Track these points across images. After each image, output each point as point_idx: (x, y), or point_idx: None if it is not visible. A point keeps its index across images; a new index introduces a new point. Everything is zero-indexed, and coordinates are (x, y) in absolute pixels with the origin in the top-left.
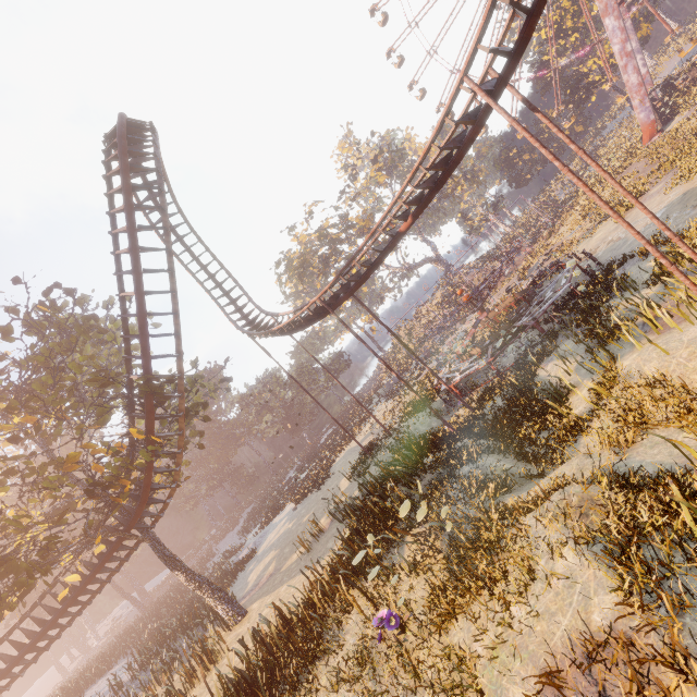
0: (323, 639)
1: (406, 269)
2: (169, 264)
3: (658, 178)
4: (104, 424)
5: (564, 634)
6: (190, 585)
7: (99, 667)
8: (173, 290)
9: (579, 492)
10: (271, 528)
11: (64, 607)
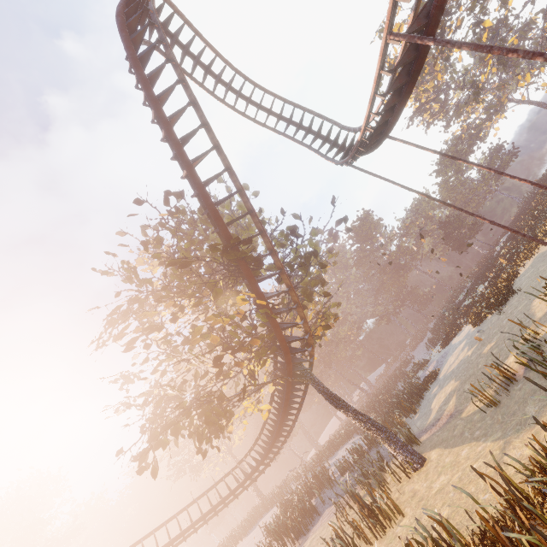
0: None
1: None
2: (200, 120)
3: None
4: (218, 296)
5: None
6: (355, 423)
7: (343, 436)
8: (216, 146)
9: None
10: (450, 350)
11: (281, 417)
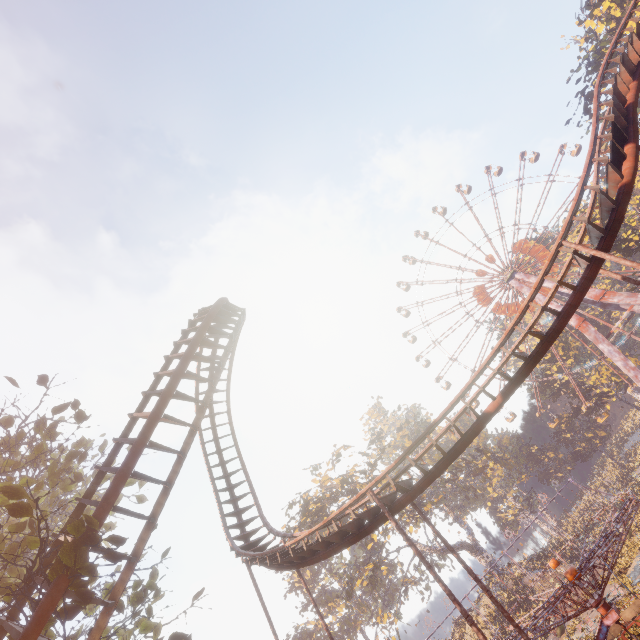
0: None
1: (438, 550)
2: (205, 397)
3: None
4: None
5: None
6: None
7: None
8: (195, 426)
9: None
10: None
11: None
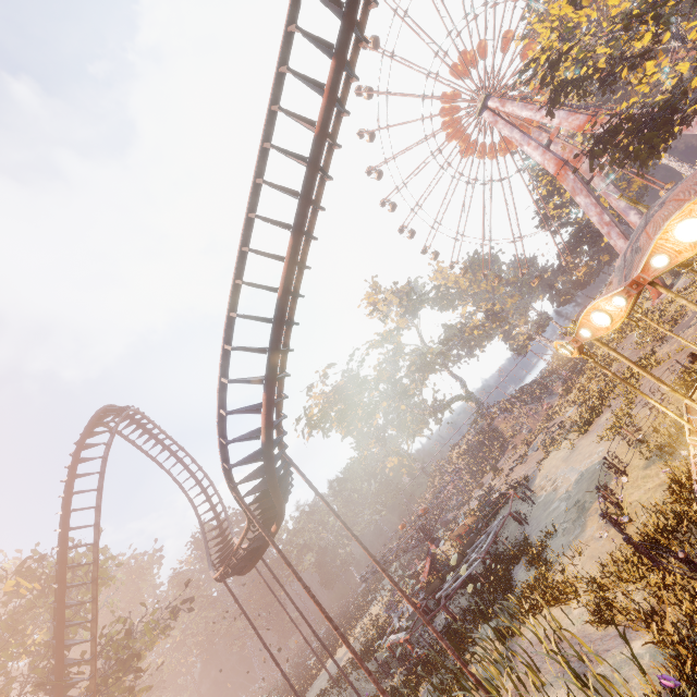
0: None
1: (431, 412)
2: (94, 553)
3: (612, 398)
4: None
5: None
6: None
7: None
8: (94, 576)
9: None
10: None
11: None
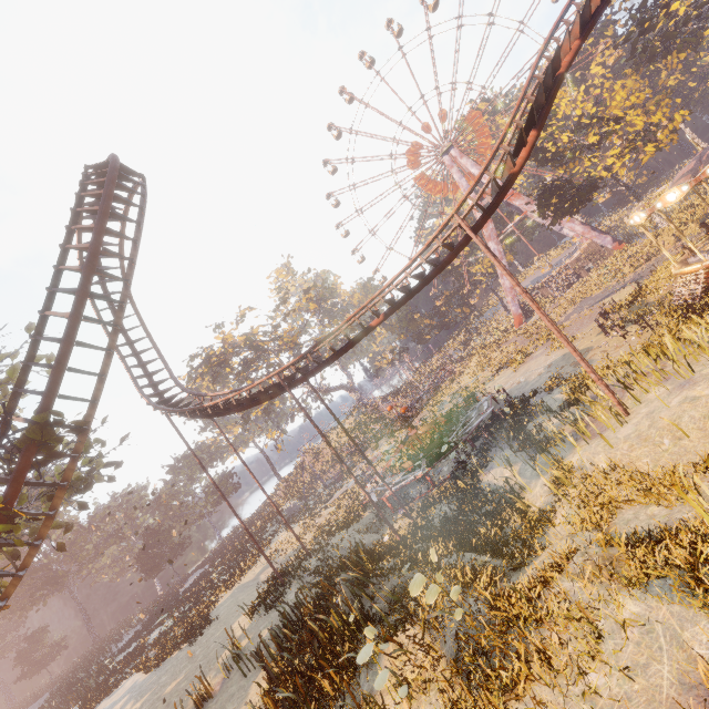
0: None
1: (323, 390)
2: (122, 296)
3: (538, 346)
4: None
5: (673, 681)
6: None
7: None
8: (117, 325)
9: (600, 552)
10: None
11: None
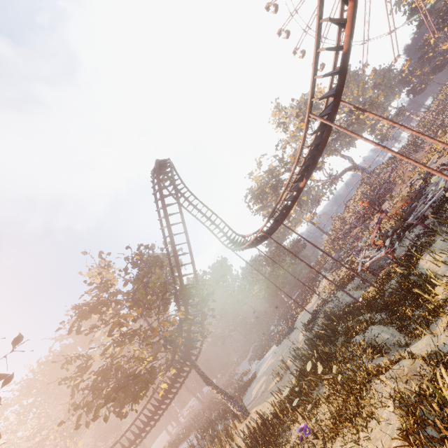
0: (281, 436)
1: (331, 180)
2: (184, 228)
3: None
4: (167, 310)
5: None
6: (217, 394)
7: (184, 434)
8: (188, 241)
9: (409, 365)
10: (264, 361)
11: (163, 399)
